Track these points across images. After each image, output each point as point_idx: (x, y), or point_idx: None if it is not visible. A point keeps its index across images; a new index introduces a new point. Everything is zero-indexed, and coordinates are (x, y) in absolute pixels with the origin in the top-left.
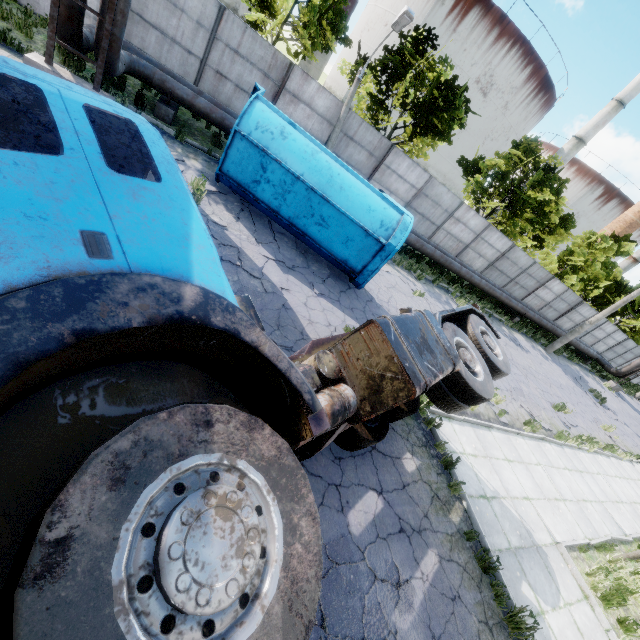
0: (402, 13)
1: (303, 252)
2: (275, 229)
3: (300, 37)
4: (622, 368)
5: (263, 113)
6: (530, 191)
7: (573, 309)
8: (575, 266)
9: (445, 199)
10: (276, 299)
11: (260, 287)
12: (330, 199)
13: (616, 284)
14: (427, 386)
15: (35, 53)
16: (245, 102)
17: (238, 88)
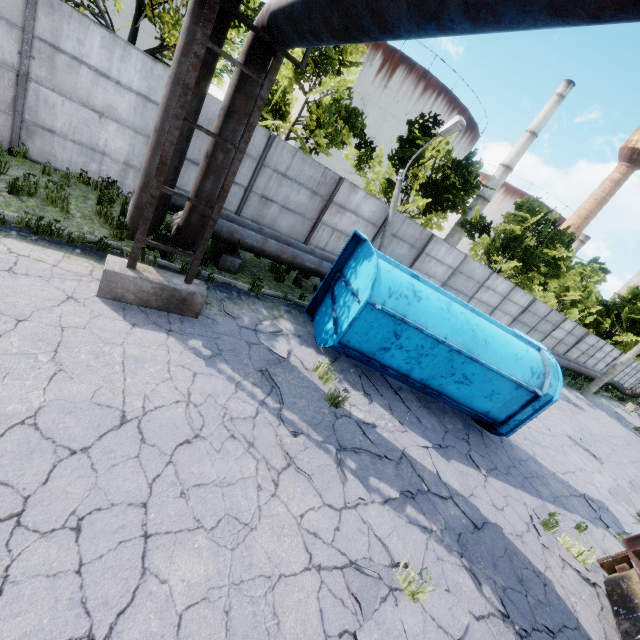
0: (454, 122)
1: (428, 405)
2: (394, 386)
3: (312, 135)
4: (636, 389)
5: (389, 274)
6: (545, 249)
7: (581, 340)
8: (573, 300)
9: (477, 272)
10: (494, 534)
11: (460, 514)
12: (478, 358)
13: (603, 306)
14: None
15: (110, 256)
16: (290, 220)
17: (284, 208)
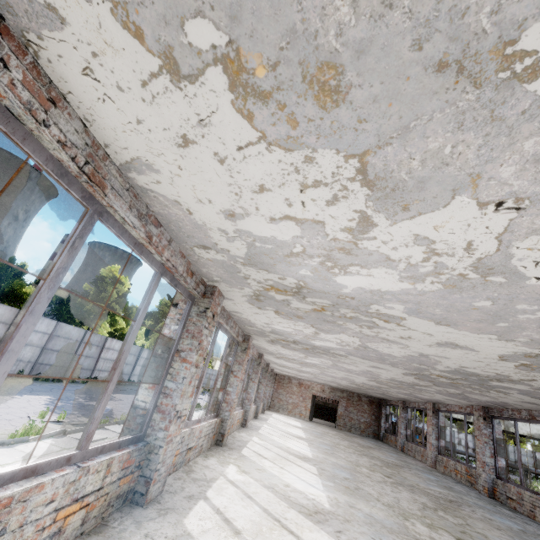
0: None
1: None
2: None
3: None
4: None
5: None
6: None
7: None
8: None
9: (446, 432)
10: None
11: None
12: None
13: None
14: (417, 426)
15: None
16: None
17: None
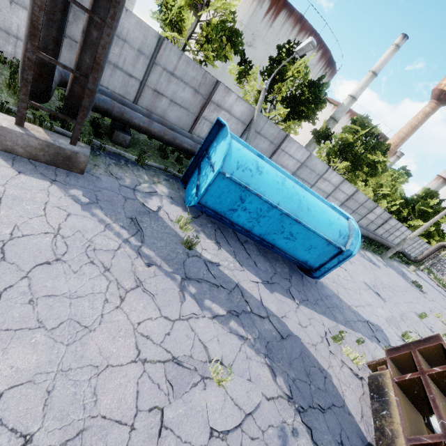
0: (307, 42)
1: (265, 255)
2: (241, 239)
3: (203, 49)
4: (418, 257)
5: (239, 151)
6: (368, 154)
7: (386, 222)
8: (384, 194)
9: (318, 167)
10: (294, 342)
11: (272, 329)
12: (301, 221)
13: (404, 200)
14: None
15: (1, 114)
16: (177, 112)
17: (172, 102)
